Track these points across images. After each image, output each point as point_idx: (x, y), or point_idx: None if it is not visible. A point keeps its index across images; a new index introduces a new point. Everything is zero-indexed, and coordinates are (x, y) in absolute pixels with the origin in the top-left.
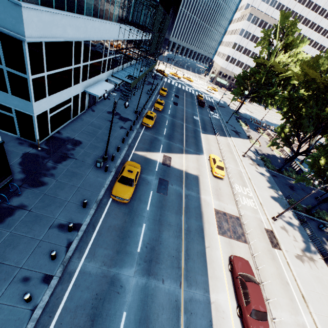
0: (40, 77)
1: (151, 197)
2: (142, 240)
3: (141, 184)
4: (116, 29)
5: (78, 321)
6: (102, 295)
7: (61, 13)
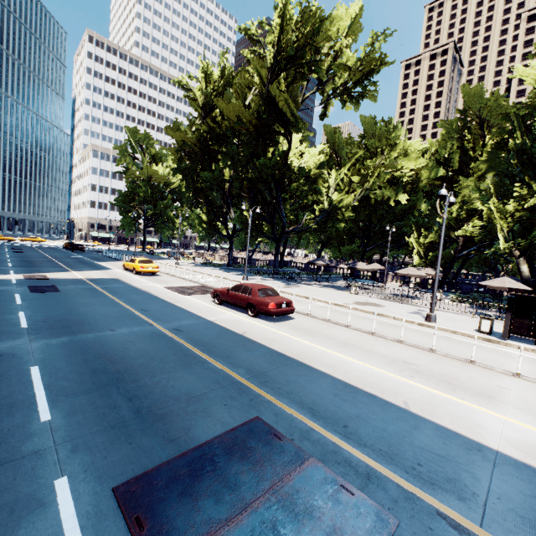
0: None
1: (22, 296)
2: (26, 320)
3: None
4: None
5: None
6: None
7: None
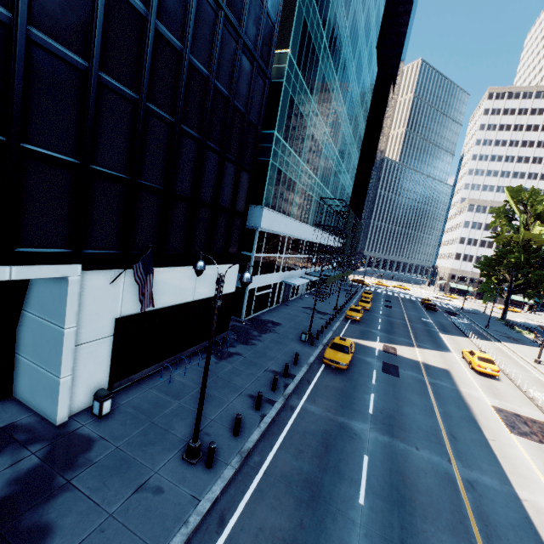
0: (259, 256)
1: (376, 375)
2: (372, 405)
3: (358, 362)
4: (311, 231)
5: (309, 442)
6: (332, 433)
7: (279, 214)
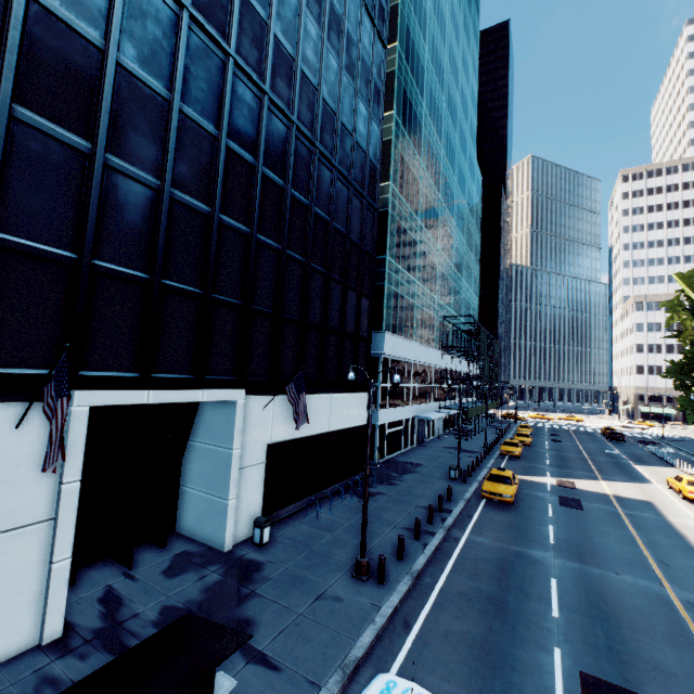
0: (385, 386)
1: (552, 508)
2: (553, 536)
3: (527, 497)
4: (438, 355)
5: (483, 567)
6: (508, 560)
7: (402, 338)
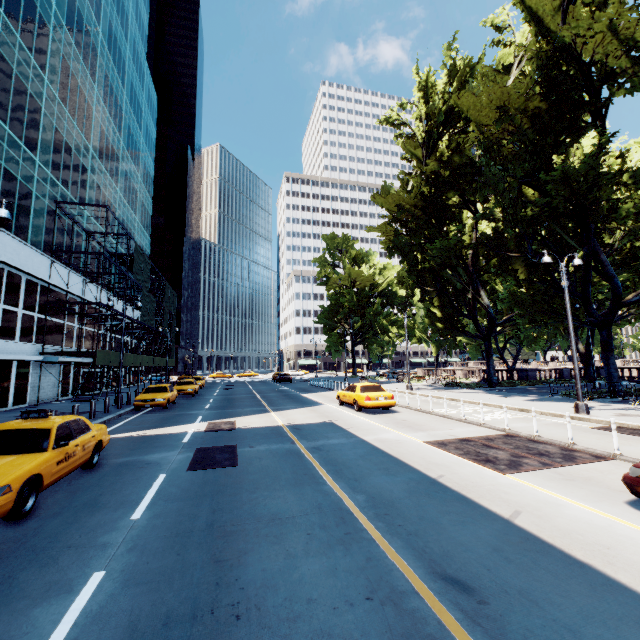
0: None
1: (162, 485)
2: None
3: (112, 473)
4: (38, 260)
5: None
6: None
7: None
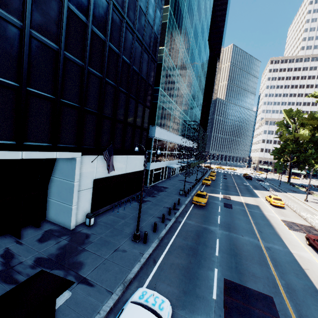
0: (154, 152)
1: (220, 208)
2: (219, 220)
3: (211, 203)
4: (180, 139)
5: (190, 234)
6: (200, 231)
7: (164, 129)
